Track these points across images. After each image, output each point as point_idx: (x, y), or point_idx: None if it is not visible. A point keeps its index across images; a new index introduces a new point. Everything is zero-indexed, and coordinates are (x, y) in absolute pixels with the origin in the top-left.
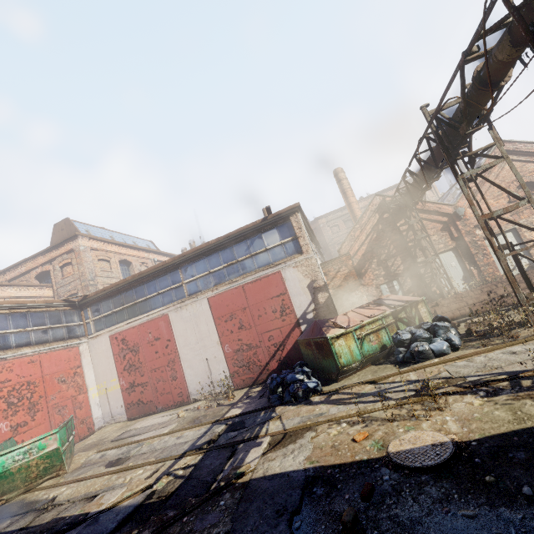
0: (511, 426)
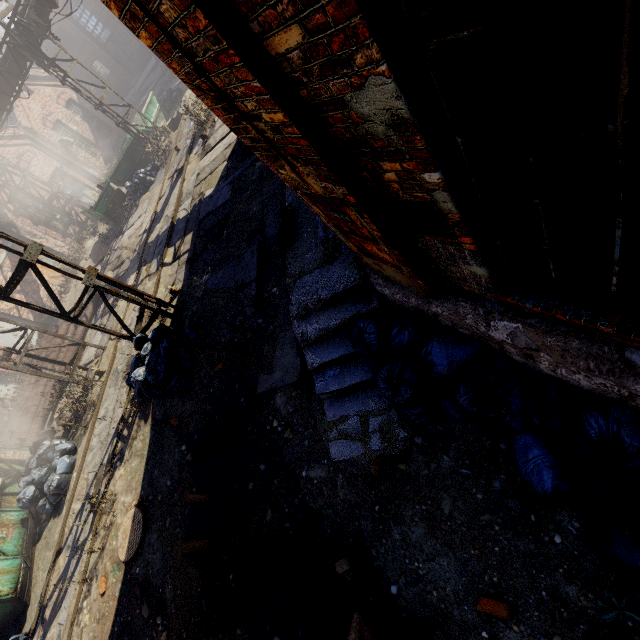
0: (143, 463)
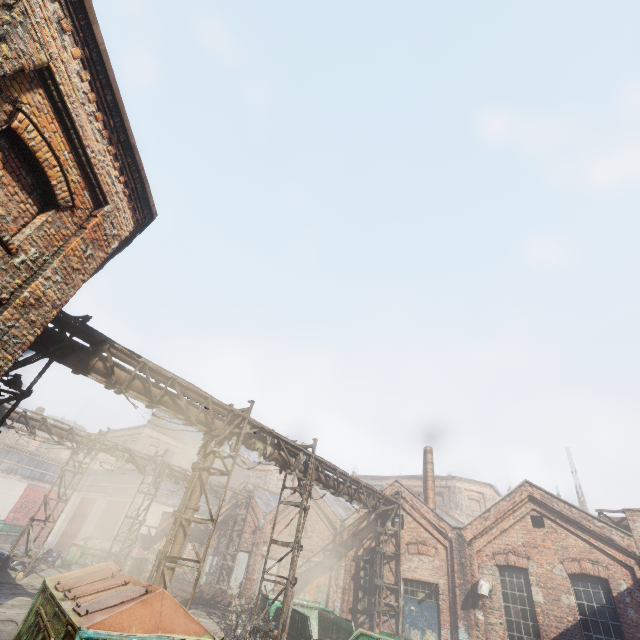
0: None
